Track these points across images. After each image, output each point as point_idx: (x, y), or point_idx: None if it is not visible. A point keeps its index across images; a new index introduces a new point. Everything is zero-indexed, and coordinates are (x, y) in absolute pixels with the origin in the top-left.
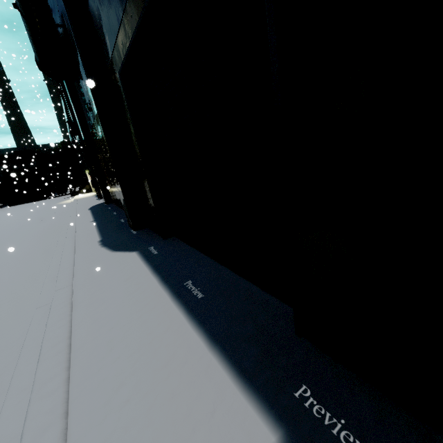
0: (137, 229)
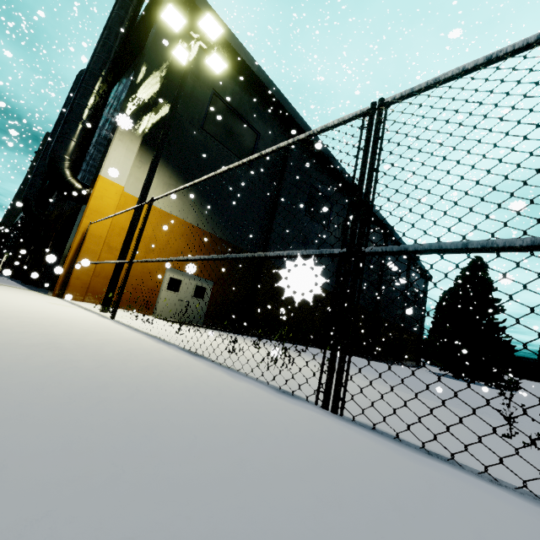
0: (13, 278)
